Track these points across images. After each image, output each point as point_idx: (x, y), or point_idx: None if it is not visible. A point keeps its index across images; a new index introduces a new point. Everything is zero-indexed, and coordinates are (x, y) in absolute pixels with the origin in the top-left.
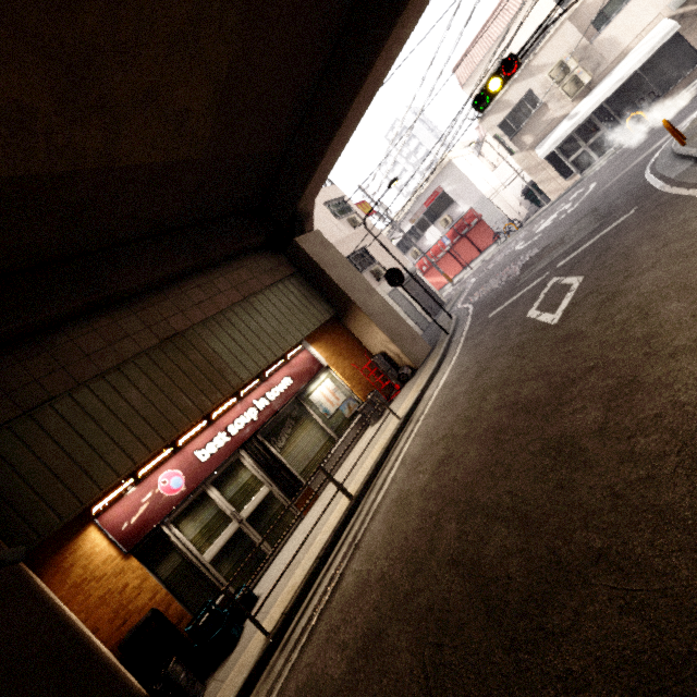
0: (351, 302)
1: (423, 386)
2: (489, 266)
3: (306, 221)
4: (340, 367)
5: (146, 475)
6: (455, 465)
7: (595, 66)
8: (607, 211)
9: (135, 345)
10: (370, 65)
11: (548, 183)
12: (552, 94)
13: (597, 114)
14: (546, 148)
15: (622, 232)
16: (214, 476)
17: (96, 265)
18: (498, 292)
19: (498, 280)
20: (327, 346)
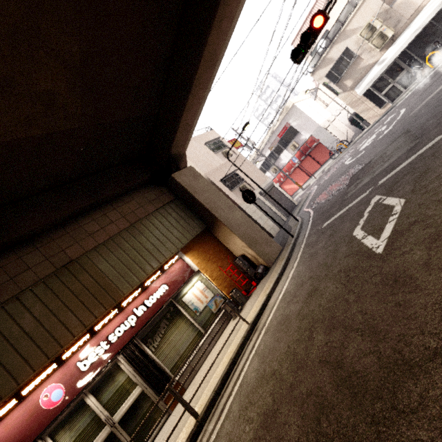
0: (215, 218)
1: (269, 290)
2: (327, 176)
3: (180, 161)
4: (208, 270)
5: (31, 391)
6: (275, 439)
7: (396, 23)
8: (419, 132)
9: (34, 275)
10: (205, 39)
11: (367, 112)
12: (364, 48)
13: (401, 58)
14: (363, 87)
15: (440, 153)
16: (92, 383)
17: (4, 215)
18: (331, 202)
19: (332, 190)
20: (198, 254)
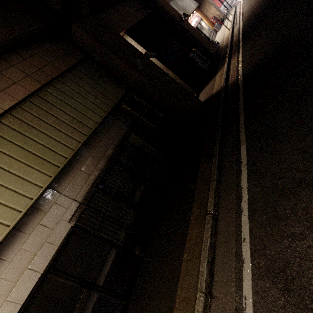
0: None
1: (234, 10)
2: None
3: None
4: (204, 19)
5: None
6: None
7: None
8: None
9: None
10: None
11: None
12: None
13: None
14: None
15: None
16: None
17: None
18: None
19: None
20: (199, 14)
